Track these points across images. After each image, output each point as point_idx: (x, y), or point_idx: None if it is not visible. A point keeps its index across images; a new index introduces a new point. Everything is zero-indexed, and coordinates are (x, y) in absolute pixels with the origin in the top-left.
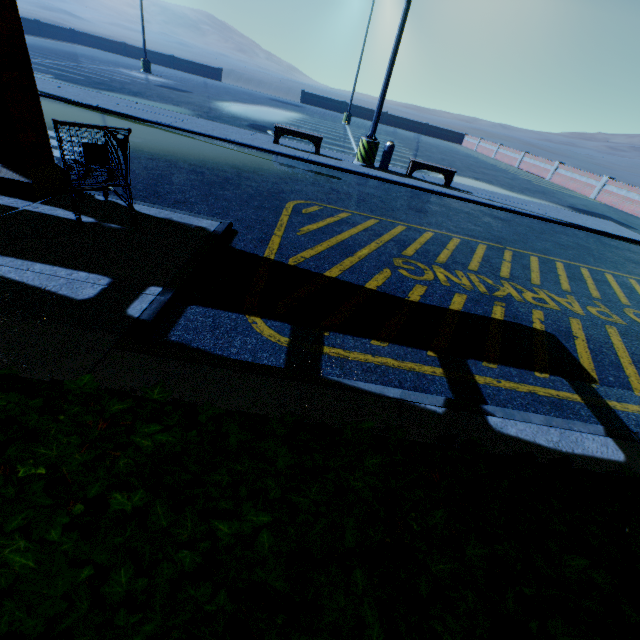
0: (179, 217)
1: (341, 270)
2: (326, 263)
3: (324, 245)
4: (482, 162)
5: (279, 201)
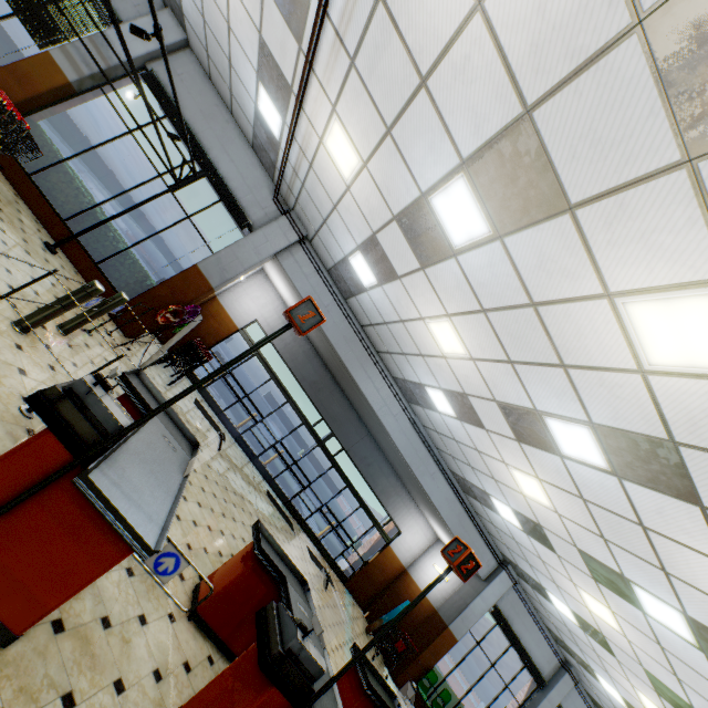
0: None
1: None
2: None
3: None
4: None
5: None
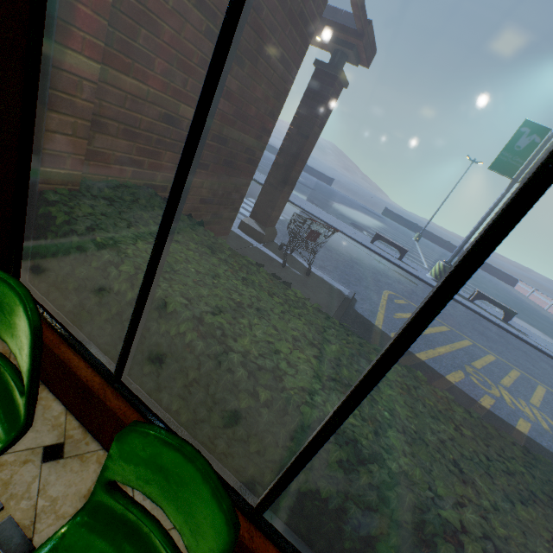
0: (327, 278)
1: (427, 356)
2: (416, 346)
3: None
4: (535, 310)
5: (378, 287)
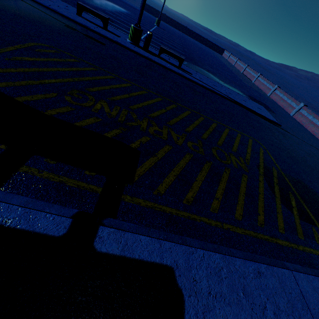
0: None
1: (8, 85)
2: (0, 79)
3: (20, 69)
4: (223, 65)
5: (25, 40)
